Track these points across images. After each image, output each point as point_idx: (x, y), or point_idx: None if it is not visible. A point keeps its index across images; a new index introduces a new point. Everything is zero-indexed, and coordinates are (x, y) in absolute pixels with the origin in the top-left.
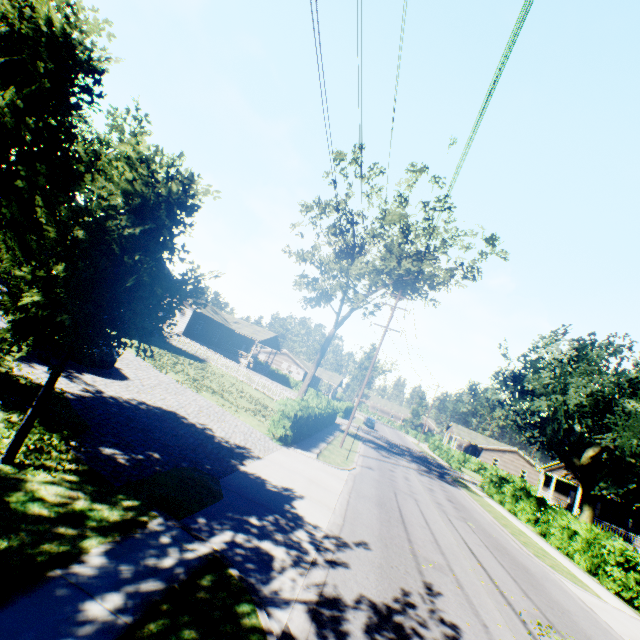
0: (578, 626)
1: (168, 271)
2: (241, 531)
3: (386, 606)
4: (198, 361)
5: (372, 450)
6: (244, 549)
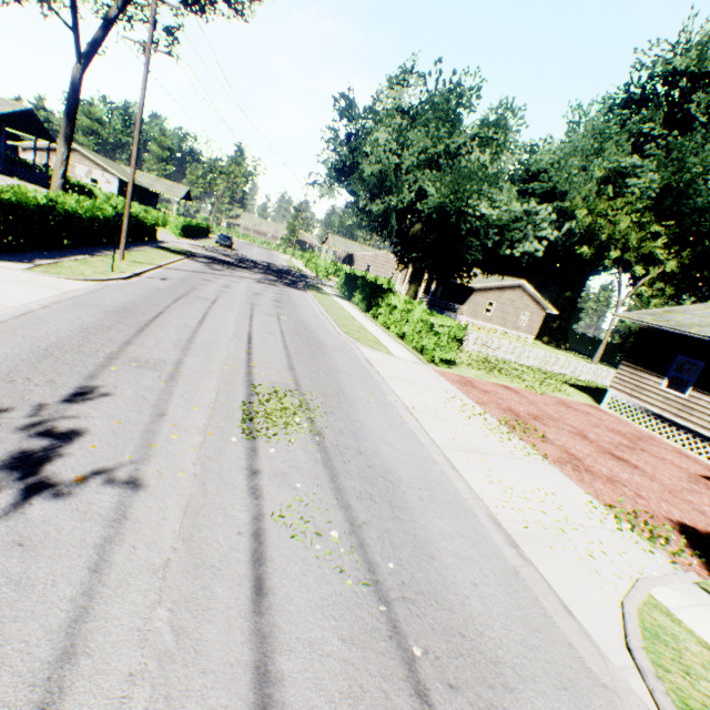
0: (337, 382)
1: None
2: None
3: None
4: None
5: (198, 265)
6: None
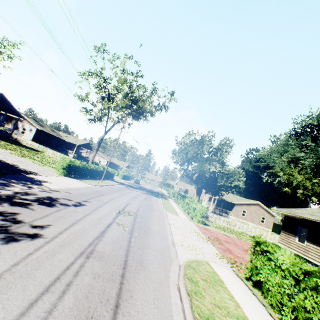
0: (150, 215)
1: None
2: (3, 180)
3: (56, 198)
4: (35, 150)
5: (124, 186)
6: None
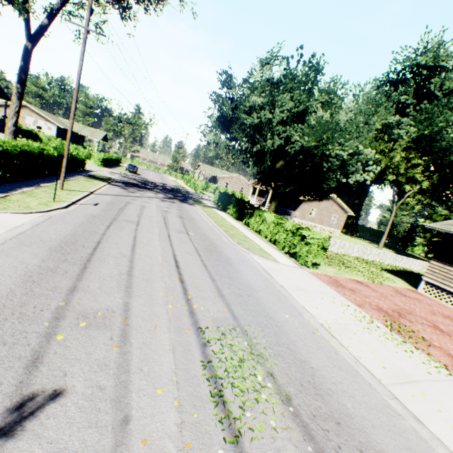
0: (260, 305)
1: None
2: None
3: None
4: None
5: (118, 189)
6: None
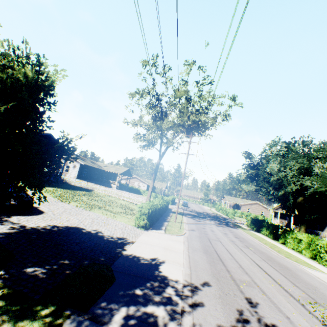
0: (325, 296)
1: (46, 140)
2: (131, 304)
3: None
4: (88, 191)
5: (190, 219)
6: (136, 319)
